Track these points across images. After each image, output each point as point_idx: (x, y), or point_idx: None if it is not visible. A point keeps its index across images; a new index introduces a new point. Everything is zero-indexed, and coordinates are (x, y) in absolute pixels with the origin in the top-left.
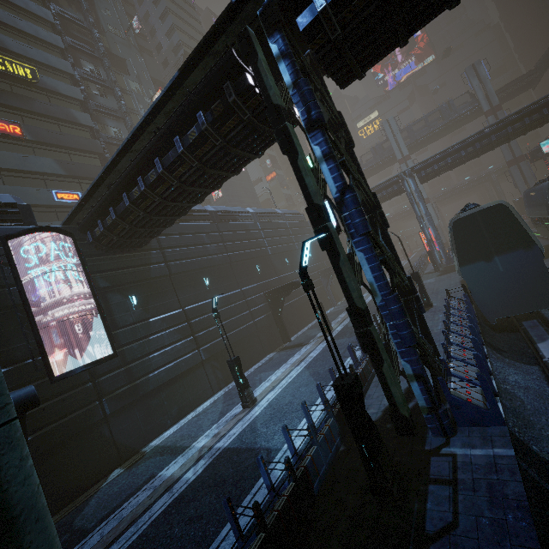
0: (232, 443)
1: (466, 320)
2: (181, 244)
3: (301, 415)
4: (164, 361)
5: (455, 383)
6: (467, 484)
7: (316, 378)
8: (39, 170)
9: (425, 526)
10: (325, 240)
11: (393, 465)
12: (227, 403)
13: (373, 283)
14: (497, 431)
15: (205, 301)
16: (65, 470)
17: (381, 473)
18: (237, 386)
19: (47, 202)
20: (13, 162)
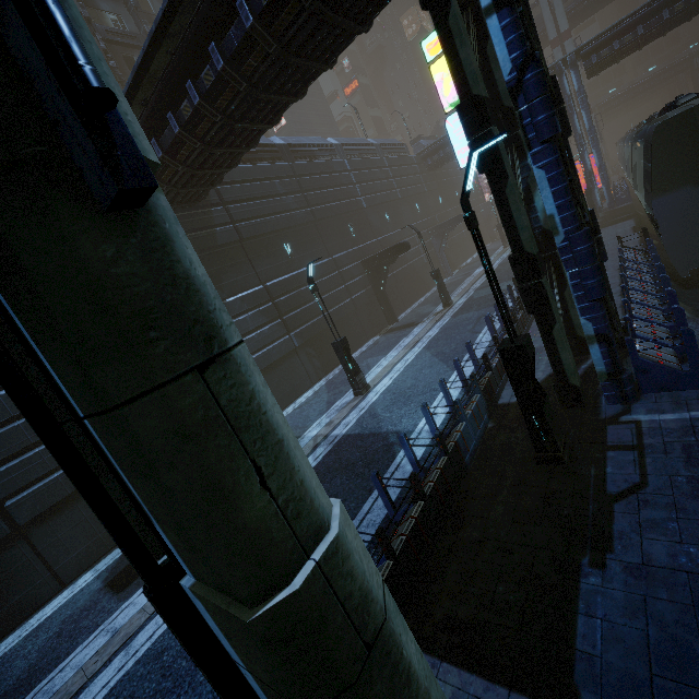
0: (352, 429)
1: (647, 274)
2: (248, 197)
3: (431, 397)
4: (252, 349)
5: (642, 345)
6: (657, 448)
7: (442, 359)
8: None
9: (606, 488)
10: (486, 156)
11: (562, 435)
12: (333, 393)
13: (555, 216)
14: (694, 394)
15: (289, 274)
16: None
17: (551, 443)
18: (346, 372)
19: None
20: None
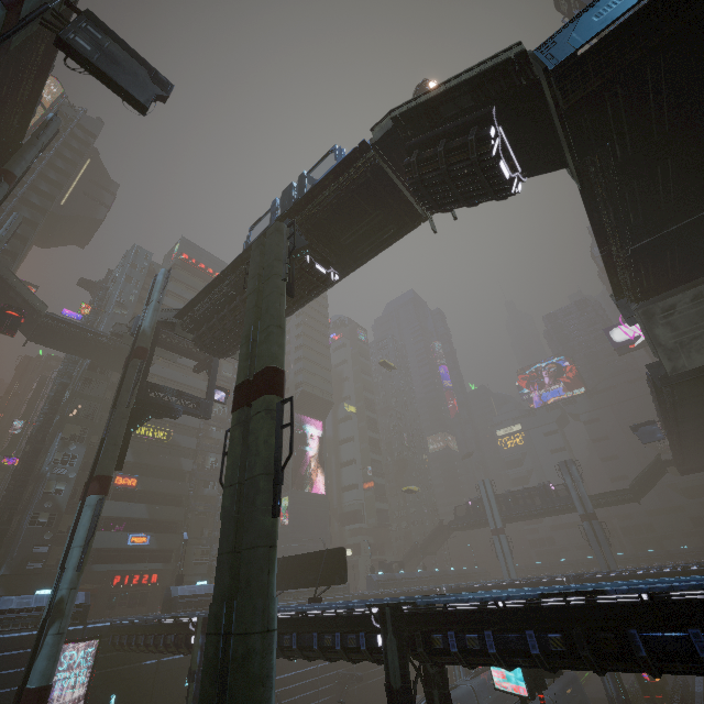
0: None
1: None
2: None
3: None
4: None
5: None
6: None
7: None
8: (131, 515)
9: None
10: None
11: None
12: None
13: None
14: None
15: None
16: None
17: None
18: None
19: (122, 544)
20: (117, 510)
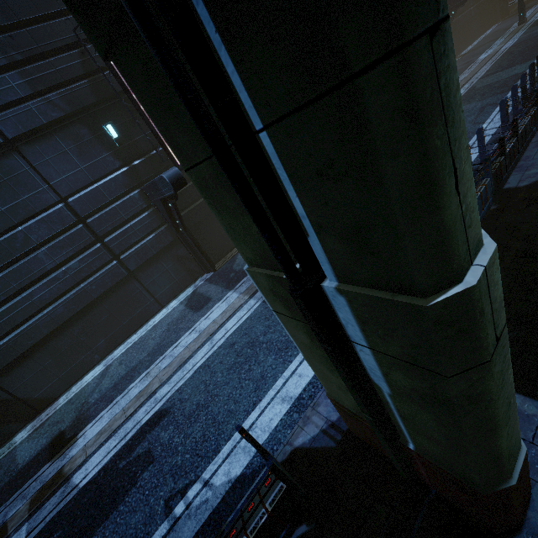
0: None
1: None
2: None
3: None
4: None
5: None
6: None
7: None
8: None
9: None
10: None
11: None
12: None
13: None
14: None
15: None
16: (212, 238)
17: None
18: None
19: None
20: None
